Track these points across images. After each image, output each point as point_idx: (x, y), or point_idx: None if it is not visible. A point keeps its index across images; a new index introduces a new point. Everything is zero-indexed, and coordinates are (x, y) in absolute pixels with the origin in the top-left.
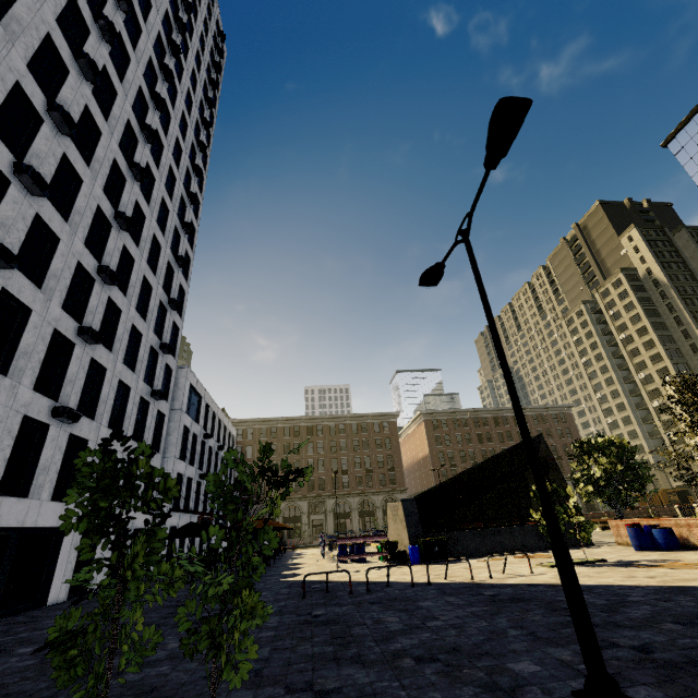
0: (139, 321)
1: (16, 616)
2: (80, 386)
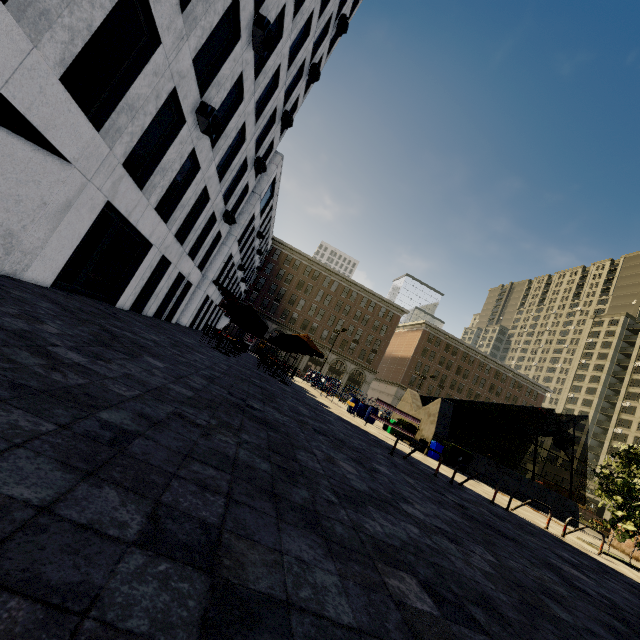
0: (284, 65)
1: (96, 303)
2: (221, 98)
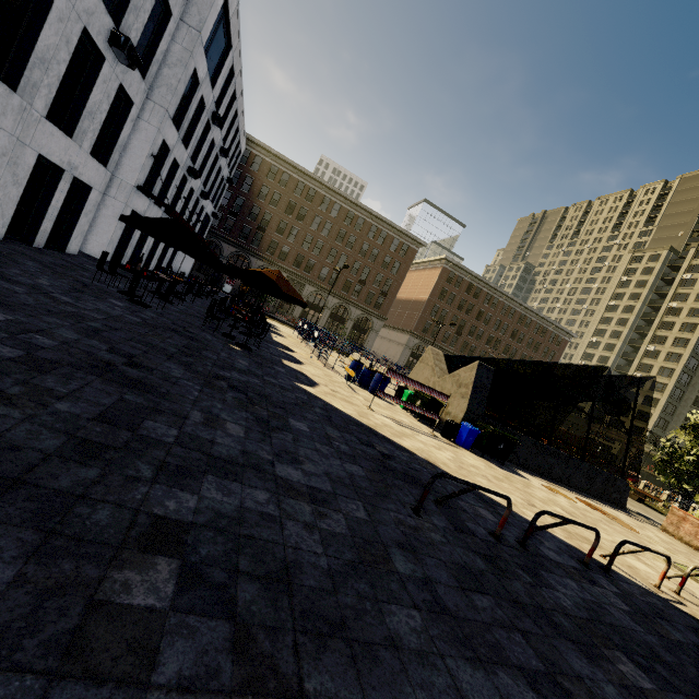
0: None
1: None
2: None
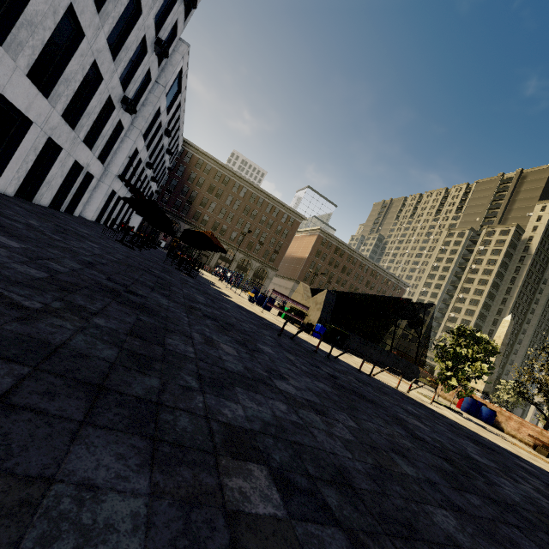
0: None
1: None
2: None
